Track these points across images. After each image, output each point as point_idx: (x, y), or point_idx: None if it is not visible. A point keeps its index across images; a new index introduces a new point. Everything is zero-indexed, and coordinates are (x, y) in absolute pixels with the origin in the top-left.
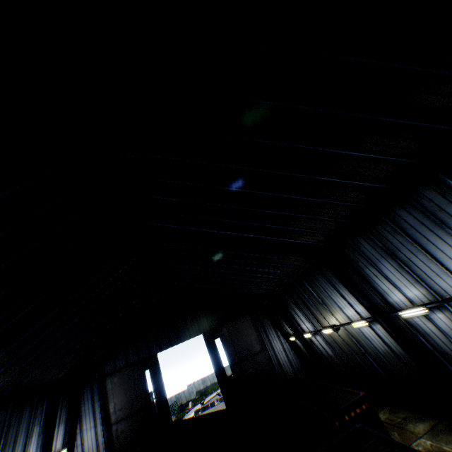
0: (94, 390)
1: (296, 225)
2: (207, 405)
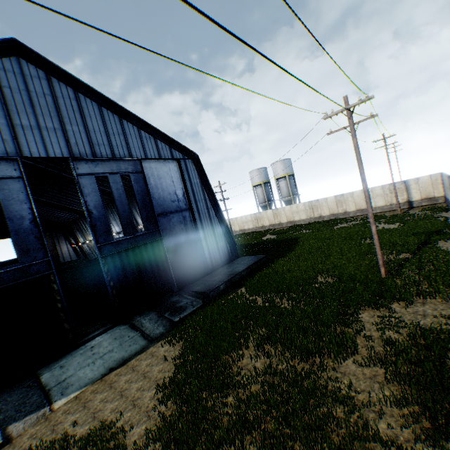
0: None
1: (74, 204)
2: None
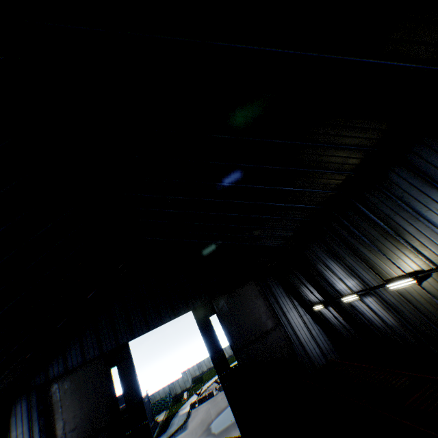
0: (33, 404)
1: None
2: (205, 396)
